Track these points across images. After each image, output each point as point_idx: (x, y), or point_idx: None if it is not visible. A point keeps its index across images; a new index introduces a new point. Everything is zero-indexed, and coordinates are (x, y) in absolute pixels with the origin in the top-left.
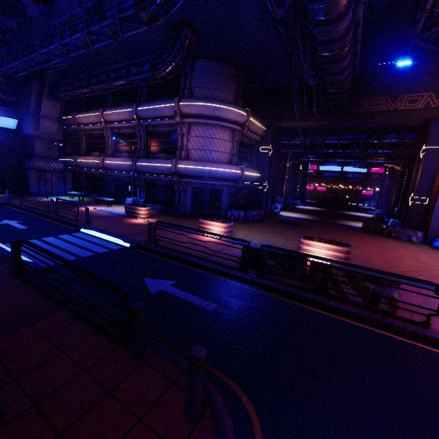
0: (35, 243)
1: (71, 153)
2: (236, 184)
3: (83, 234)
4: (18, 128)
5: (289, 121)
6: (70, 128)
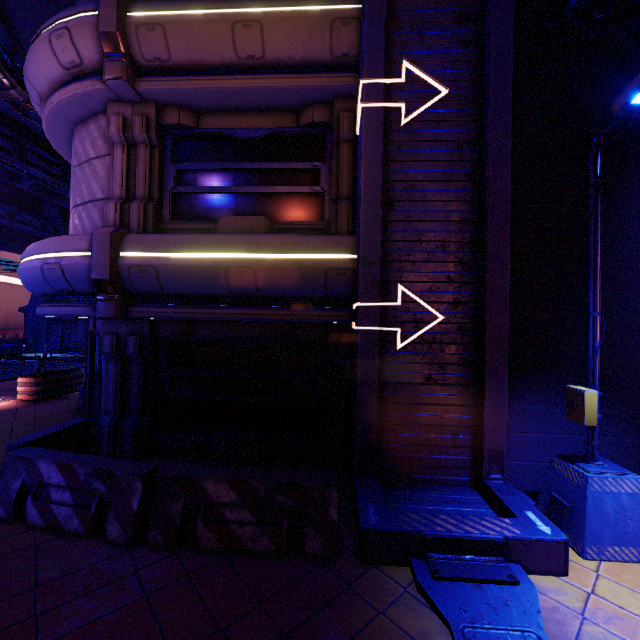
0: None
1: None
2: (95, 309)
3: None
4: None
5: None
6: None
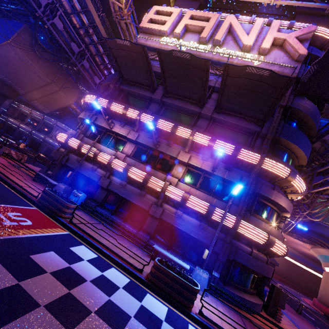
0: None
1: (8, 114)
2: None
3: None
4: None
5: None
6: (15, 106)
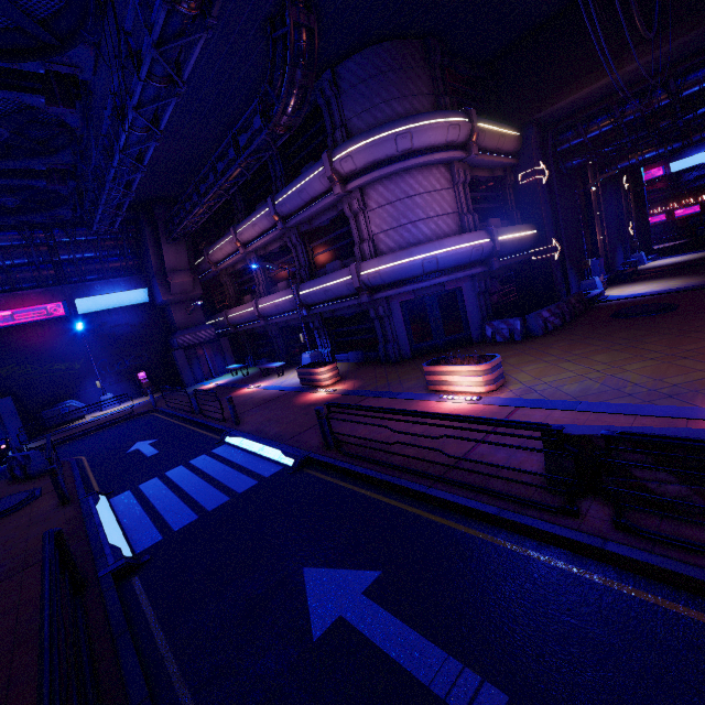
0: (152, 486)
1: (221, 308)
2: (486, 267)
3: (227, 449)
4: (151, 299)
5: (569, 90)
6: (209, 274)
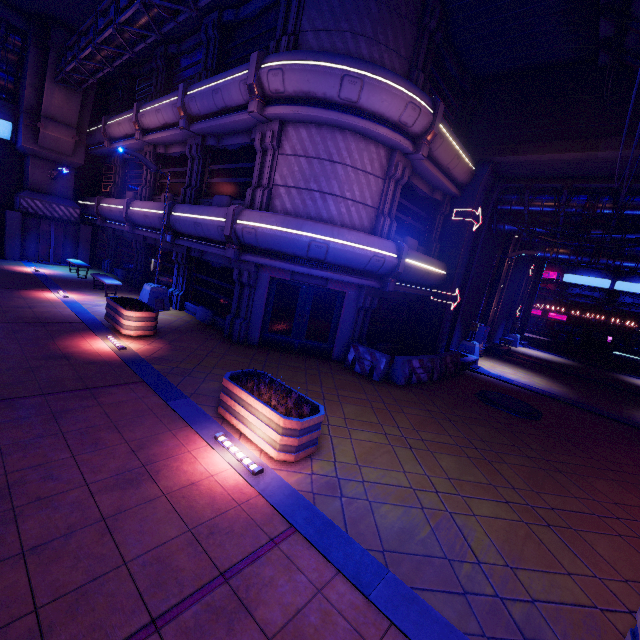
0: None
1: (102, 193)
2: (379, 284)
3: None
4: (14, 139)
5: (539, 147)
6: (102, 148)
